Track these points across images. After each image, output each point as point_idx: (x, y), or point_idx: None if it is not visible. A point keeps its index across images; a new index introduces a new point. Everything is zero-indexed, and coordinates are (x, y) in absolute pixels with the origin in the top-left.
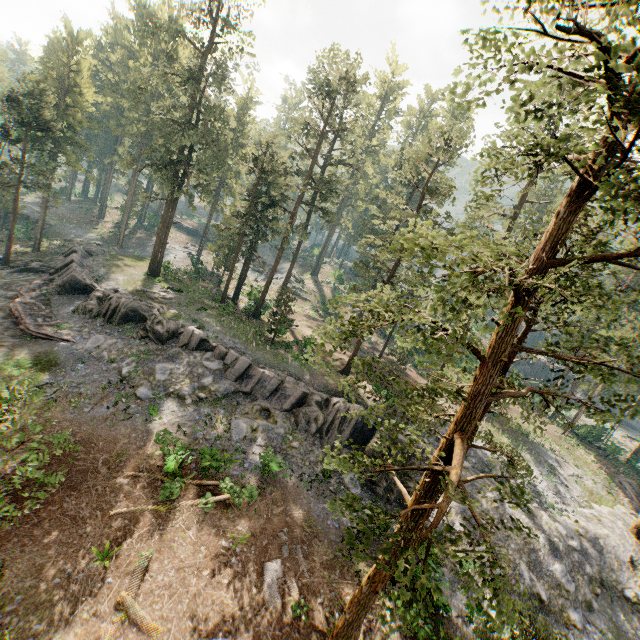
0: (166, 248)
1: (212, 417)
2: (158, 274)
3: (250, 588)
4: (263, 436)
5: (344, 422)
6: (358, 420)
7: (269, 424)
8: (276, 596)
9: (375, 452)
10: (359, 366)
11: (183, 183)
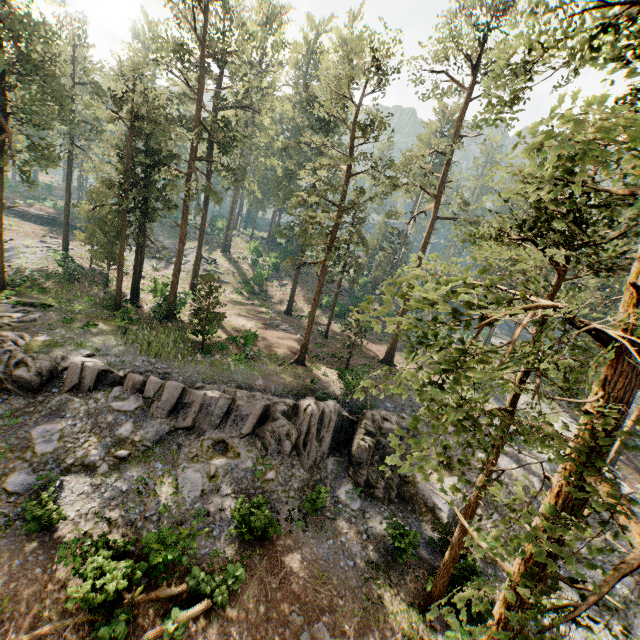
0: (11, 246)
1: (147, 480)
2: (3, 287)
3: None
4: (227, 480)
5: (322, 427)
6: (336, 419)
7: (230, 461)
8: None
9: (365, 451)
10: (457, 422)
11: (5, 144)
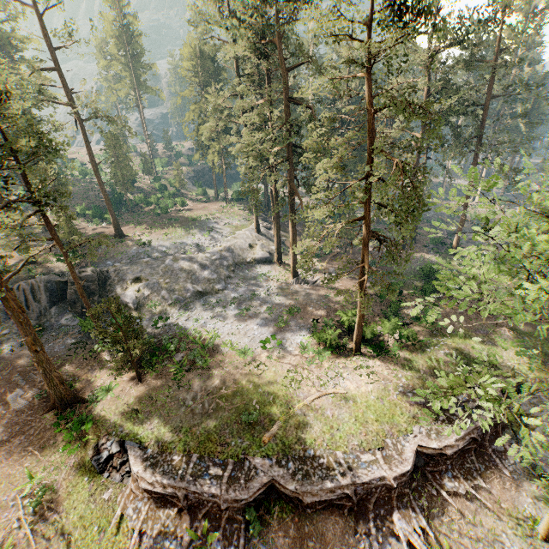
0: None
1: None
2: None
3: (1, 414)
4: None
5: (37, 293)
6: (48, 285)
7: None
8: (24, 403)
9: (73, 294)
10: None
11: None
